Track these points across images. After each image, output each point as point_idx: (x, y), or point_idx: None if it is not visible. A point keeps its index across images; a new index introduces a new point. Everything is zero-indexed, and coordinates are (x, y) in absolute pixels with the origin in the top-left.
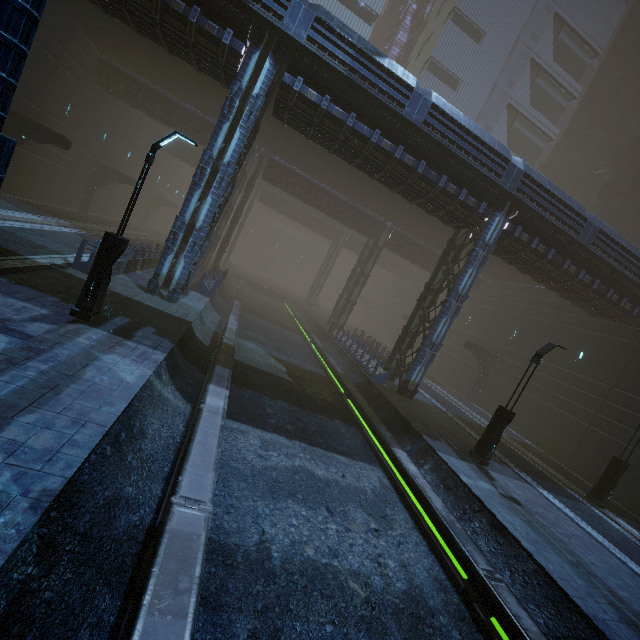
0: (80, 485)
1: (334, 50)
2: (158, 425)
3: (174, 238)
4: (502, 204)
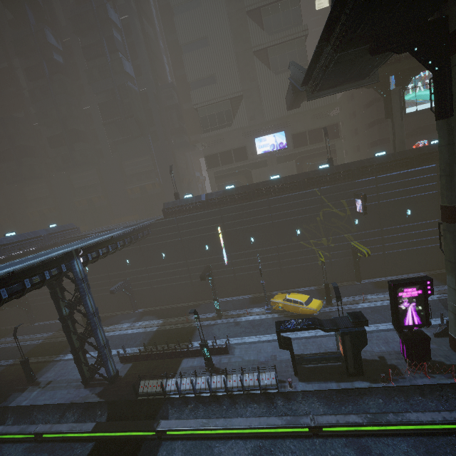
0: None
1: None
2: None
3: None
4: None
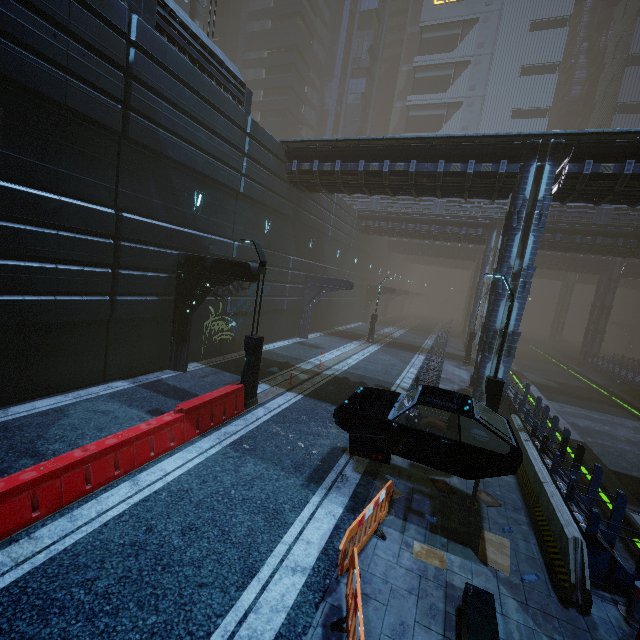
0: None
1: None
2: None
3: (473, 324)
4: None
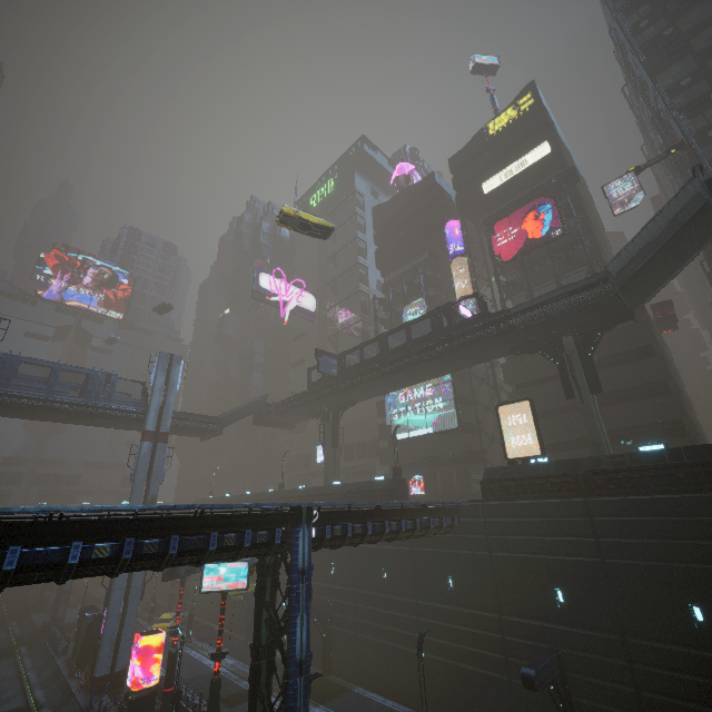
0: None
1: None
2: None
3: None
4: None
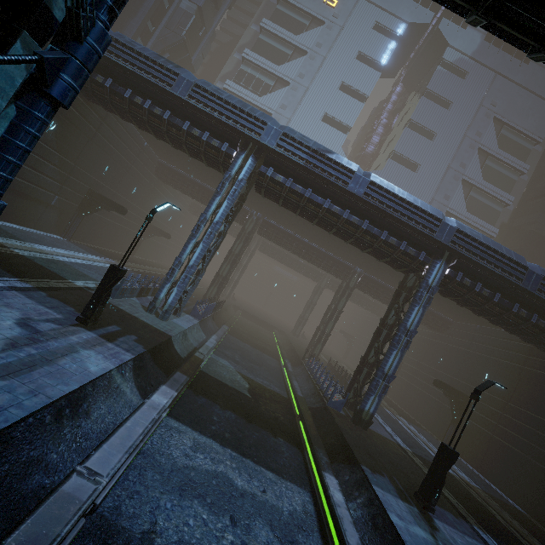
0: (10, 438)
1: (295, 151)
2: (105, 411)
3: (172, 272)
4: (440, 253)
